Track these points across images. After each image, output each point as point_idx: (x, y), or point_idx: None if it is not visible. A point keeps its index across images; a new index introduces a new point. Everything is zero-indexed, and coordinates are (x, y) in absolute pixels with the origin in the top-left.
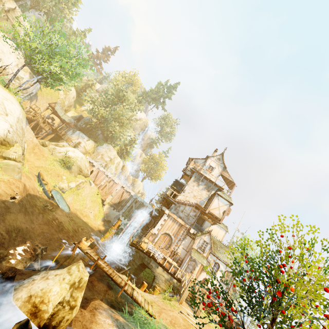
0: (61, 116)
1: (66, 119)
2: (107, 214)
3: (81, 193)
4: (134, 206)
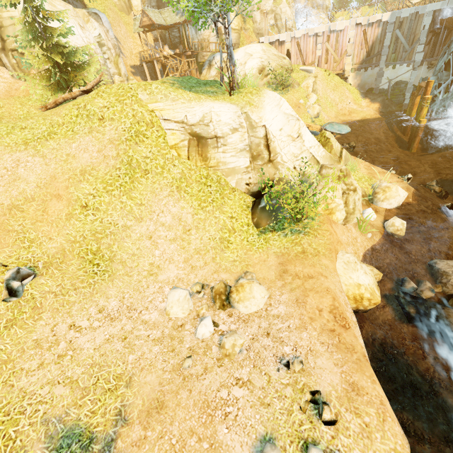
0: (167, 24)
1: (175, 20)
2: (360, 84)
3: (318, 95)
4: (401, 34)
